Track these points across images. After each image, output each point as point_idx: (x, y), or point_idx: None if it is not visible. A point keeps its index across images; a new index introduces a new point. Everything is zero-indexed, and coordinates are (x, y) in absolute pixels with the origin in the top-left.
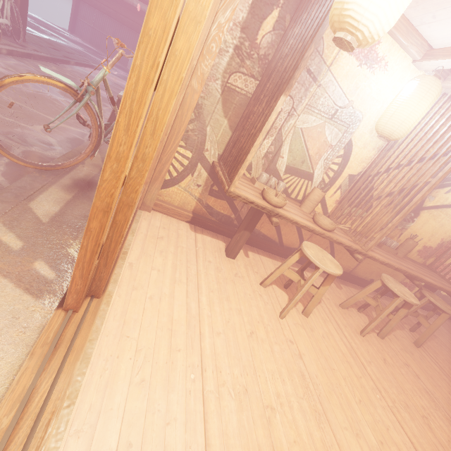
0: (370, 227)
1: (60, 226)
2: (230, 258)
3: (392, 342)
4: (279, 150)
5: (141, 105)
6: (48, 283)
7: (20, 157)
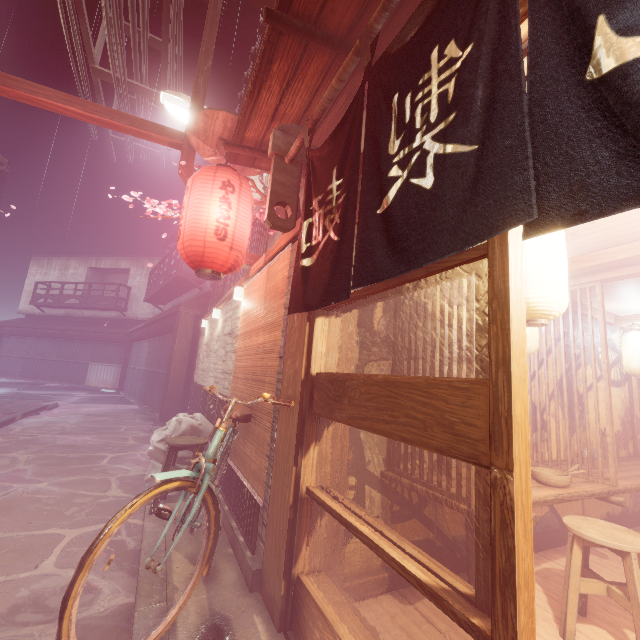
0: (588, 452)
1: None
2: None
3: None
4: None
5: (527, 494)
6: None
7: None
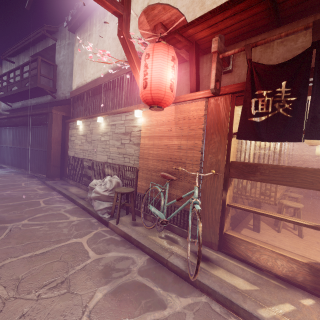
0: None
1: (260, 283)
2: (257, 232)
3: None
4: None
5: None
6: (318, 303)
7: (191, 273)
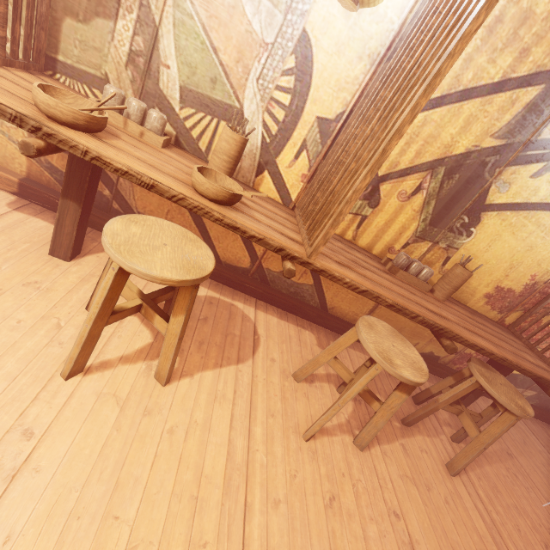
0: (327, 209)
1: None
2: (59, 258)
3: (386, 458)
4: (155, 48)
5: None
6: None
7: None
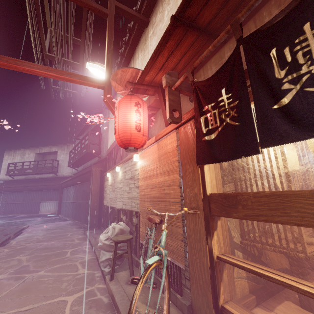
0: None
1: None
2: (313, 311)
3: None
4: None
5: None
6: None
7: None
